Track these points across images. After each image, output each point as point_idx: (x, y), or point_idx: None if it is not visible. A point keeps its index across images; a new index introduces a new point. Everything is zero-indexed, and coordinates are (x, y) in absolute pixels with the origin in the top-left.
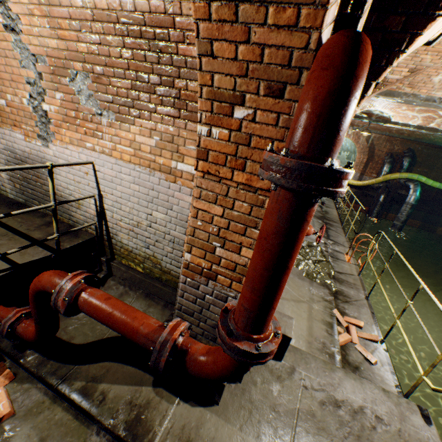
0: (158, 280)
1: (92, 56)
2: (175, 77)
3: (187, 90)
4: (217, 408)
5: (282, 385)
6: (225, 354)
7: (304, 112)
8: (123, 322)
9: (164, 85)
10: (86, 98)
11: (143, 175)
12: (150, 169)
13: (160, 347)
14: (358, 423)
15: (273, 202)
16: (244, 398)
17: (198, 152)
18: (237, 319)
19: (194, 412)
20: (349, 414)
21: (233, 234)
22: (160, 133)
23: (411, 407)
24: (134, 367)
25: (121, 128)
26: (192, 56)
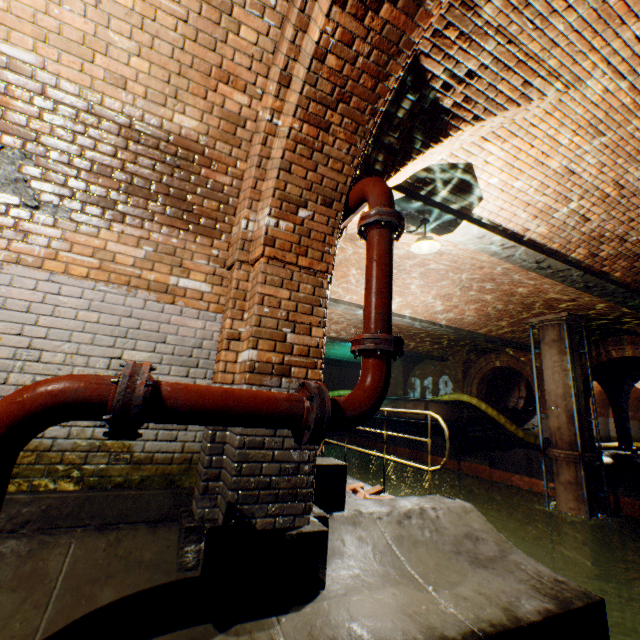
0: (121, 488)
1: (56, 140)
2: (190, 192)
3: (203, 207)
4: (326, 592)
5: (363, 528)
6: (373, 372)
7: (381, 195)
8: (251, 395)
9: (173, 197)
10: (7, 181)
11: (112, 295)
12: (129, 287)
13: (317, 391)
14: (428, 520)
15: (377, 237)
16: (342, 564)
17: (266, 239)
18: (375, 328)
19: (307, 613)
20: (419, 518)
21: (302, 316)
22: (156, 243)
23: (440, 497)
24: (160, 635)
25: (78, 231)
26: (216, 181)
